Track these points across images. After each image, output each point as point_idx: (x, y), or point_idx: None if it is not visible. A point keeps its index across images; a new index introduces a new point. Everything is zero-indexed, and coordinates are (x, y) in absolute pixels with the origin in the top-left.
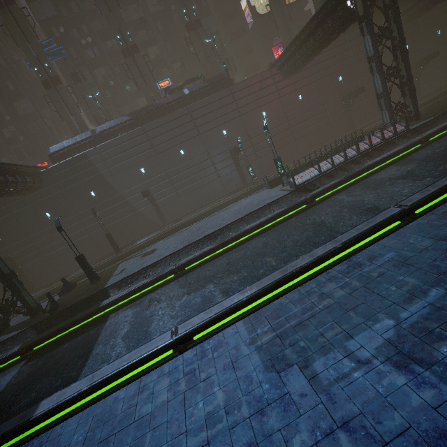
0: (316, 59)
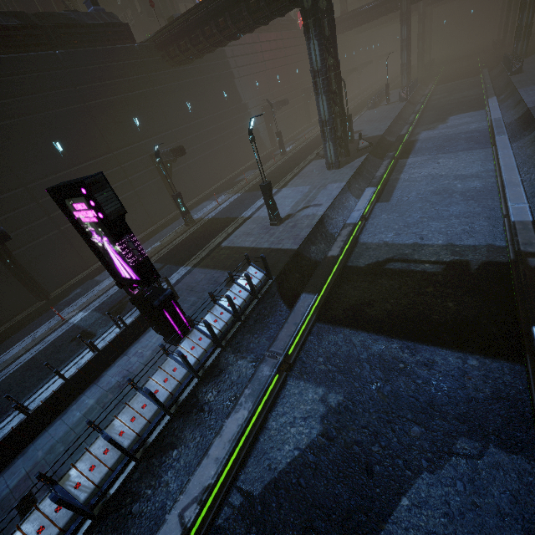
0: None
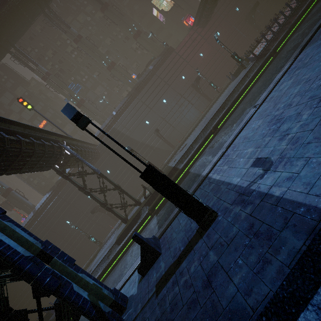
0: (216, 7)
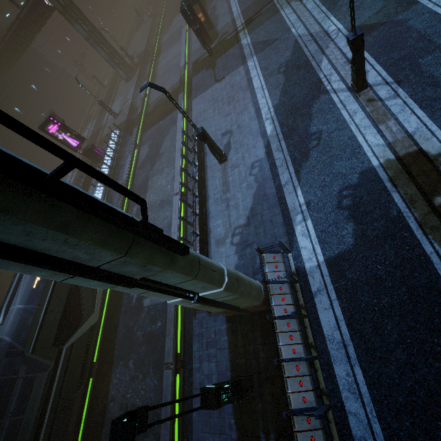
0: None
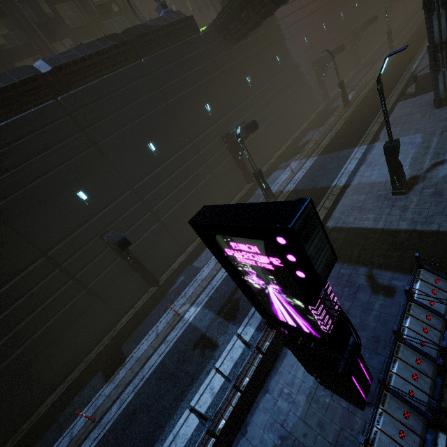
0: None
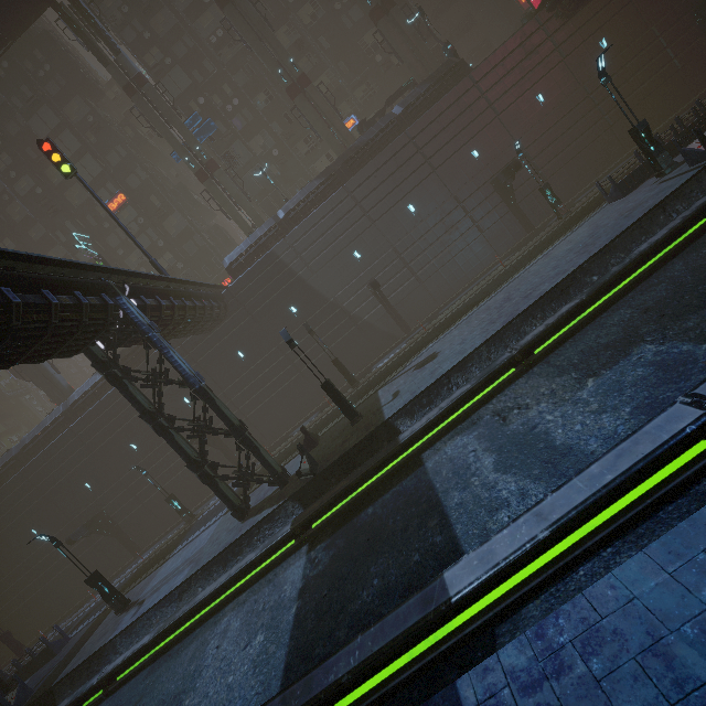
0: None
